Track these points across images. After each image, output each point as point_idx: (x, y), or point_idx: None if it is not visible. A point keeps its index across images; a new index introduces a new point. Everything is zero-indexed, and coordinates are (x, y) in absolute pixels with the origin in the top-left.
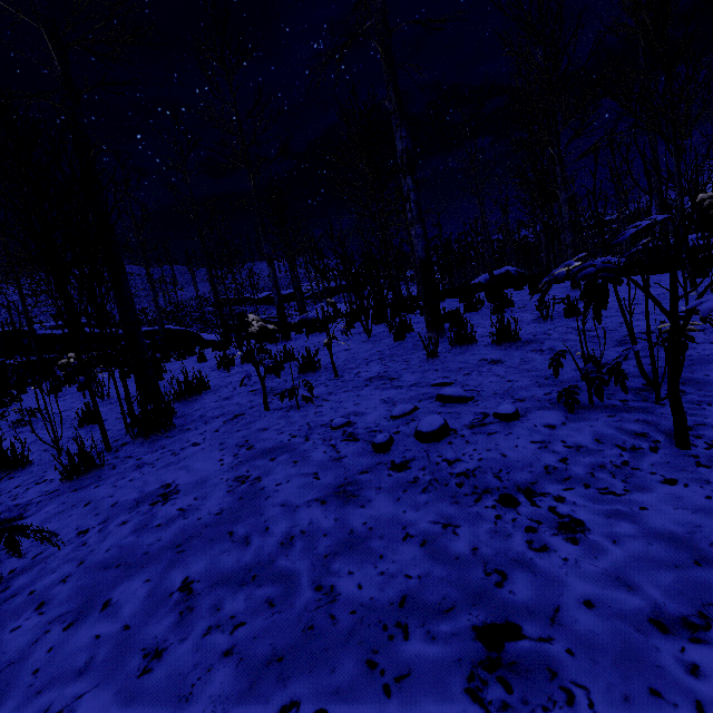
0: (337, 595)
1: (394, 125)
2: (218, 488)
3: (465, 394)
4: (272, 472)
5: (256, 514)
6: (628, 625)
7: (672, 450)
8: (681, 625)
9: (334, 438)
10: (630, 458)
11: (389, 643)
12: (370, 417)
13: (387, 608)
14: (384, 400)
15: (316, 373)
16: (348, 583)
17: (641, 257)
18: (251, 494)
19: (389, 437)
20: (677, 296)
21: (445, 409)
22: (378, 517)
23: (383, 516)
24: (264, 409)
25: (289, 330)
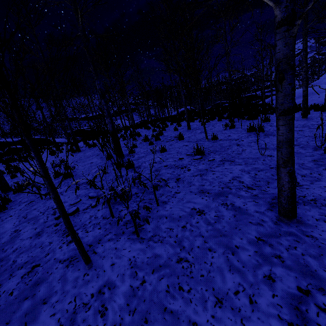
0: (16, 262)
1: (94, 78)
2: (8, 234)
3: (94, 196)
4: (25, 228)
5: (13, 242)
6: (56, 262)
7: (110, 219)
8: (63, 261)
9: (50, 213)
10: (101, 221)
11: (17, 270)
12: (67, 204)
13: (22, 264)
14: (77, 195)
15: (71, 178)
16: (20, 259)
17: (244, 100)
18: (15, 236)
19: (59, 215)
20: (103, 187)
21: (86, 201)
22: (40, 241)
23: (41, 241)
24: (40, 199)
25: (79, 147)
